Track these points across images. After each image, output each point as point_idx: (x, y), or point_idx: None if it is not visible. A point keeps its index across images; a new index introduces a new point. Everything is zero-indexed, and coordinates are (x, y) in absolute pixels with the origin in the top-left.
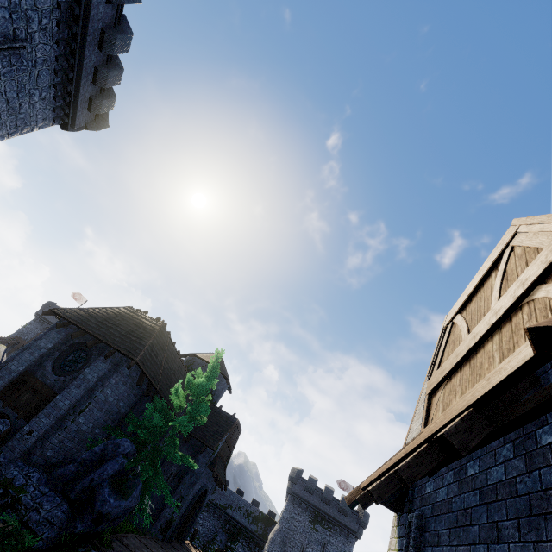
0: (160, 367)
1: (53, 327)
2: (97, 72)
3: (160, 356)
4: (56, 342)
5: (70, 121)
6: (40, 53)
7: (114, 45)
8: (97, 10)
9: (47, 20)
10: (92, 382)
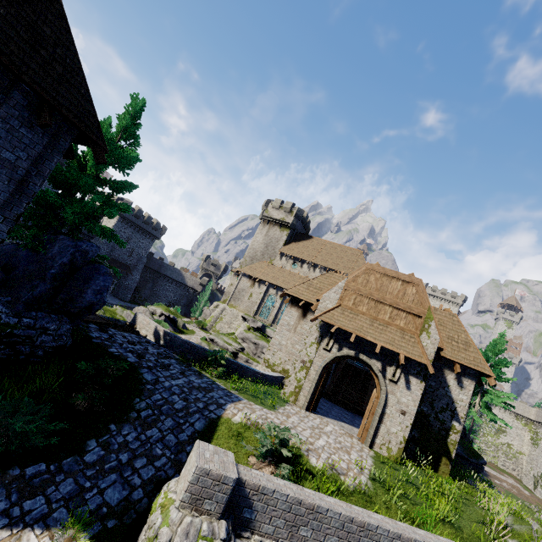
0: None
1: None
2: None
3: None
4: None
5: None
6: None
7: None
8: None
9: None
10: (23, 170)
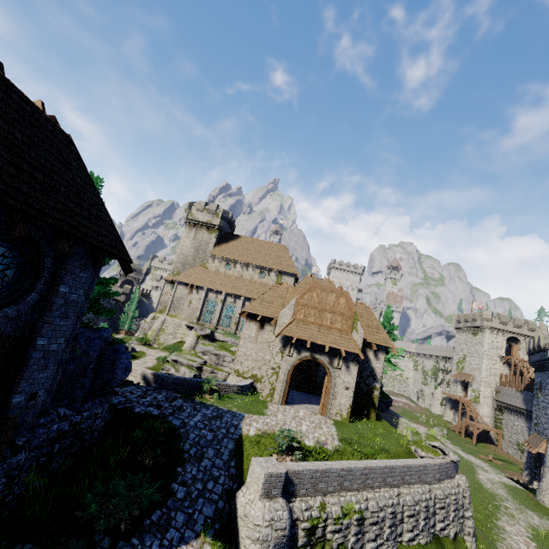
0: None
1: None
2: None
3: None
4: None
5: None
6: None
7: None
8: None
9: None
10: (82, 303)
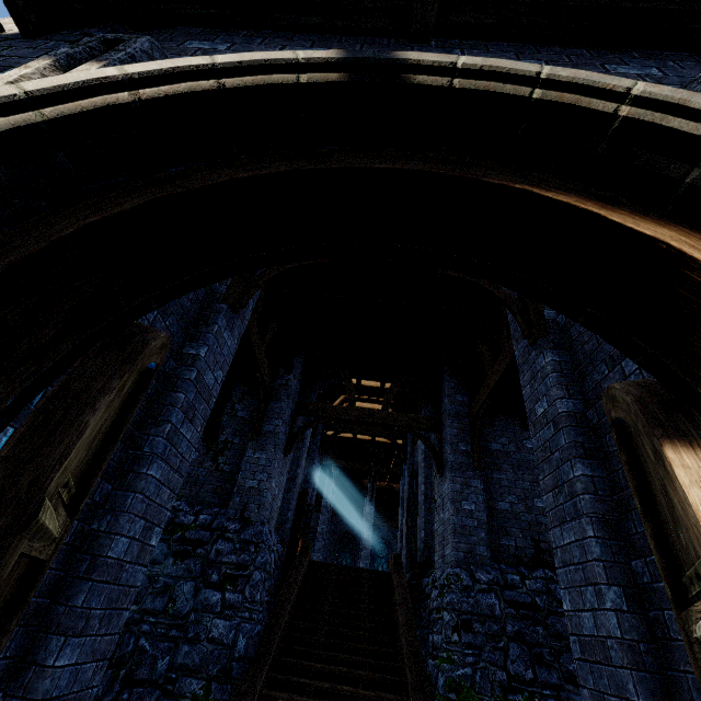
0: None
1: None
2: None
3: None
4: None
5: None
6: None
7: None
8: None
9: None
10: None
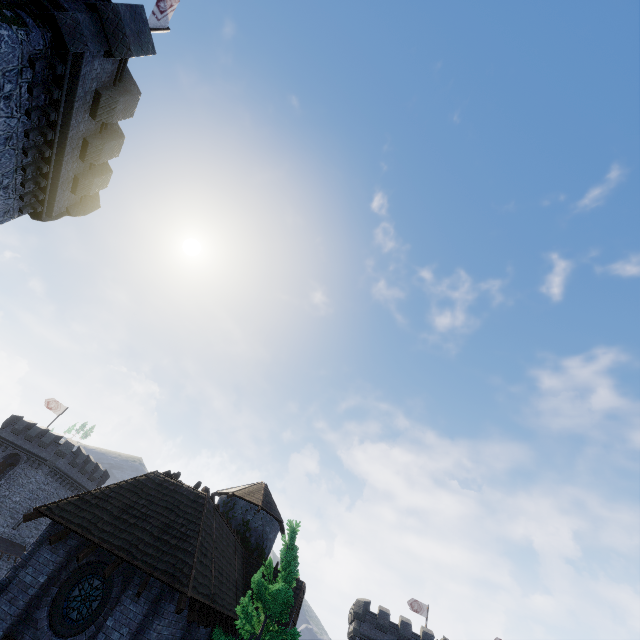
0: (211, 566)
1: (42, 538)
2: (86, 145)
3: (210, 548)
4: (51, 571)
5: (45, 208)
6: (1, 129)
7: (113, 110)
8: (91, 66)
9: (11, 84)
10: None
